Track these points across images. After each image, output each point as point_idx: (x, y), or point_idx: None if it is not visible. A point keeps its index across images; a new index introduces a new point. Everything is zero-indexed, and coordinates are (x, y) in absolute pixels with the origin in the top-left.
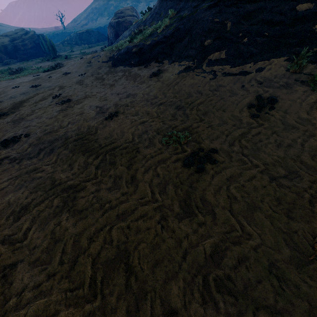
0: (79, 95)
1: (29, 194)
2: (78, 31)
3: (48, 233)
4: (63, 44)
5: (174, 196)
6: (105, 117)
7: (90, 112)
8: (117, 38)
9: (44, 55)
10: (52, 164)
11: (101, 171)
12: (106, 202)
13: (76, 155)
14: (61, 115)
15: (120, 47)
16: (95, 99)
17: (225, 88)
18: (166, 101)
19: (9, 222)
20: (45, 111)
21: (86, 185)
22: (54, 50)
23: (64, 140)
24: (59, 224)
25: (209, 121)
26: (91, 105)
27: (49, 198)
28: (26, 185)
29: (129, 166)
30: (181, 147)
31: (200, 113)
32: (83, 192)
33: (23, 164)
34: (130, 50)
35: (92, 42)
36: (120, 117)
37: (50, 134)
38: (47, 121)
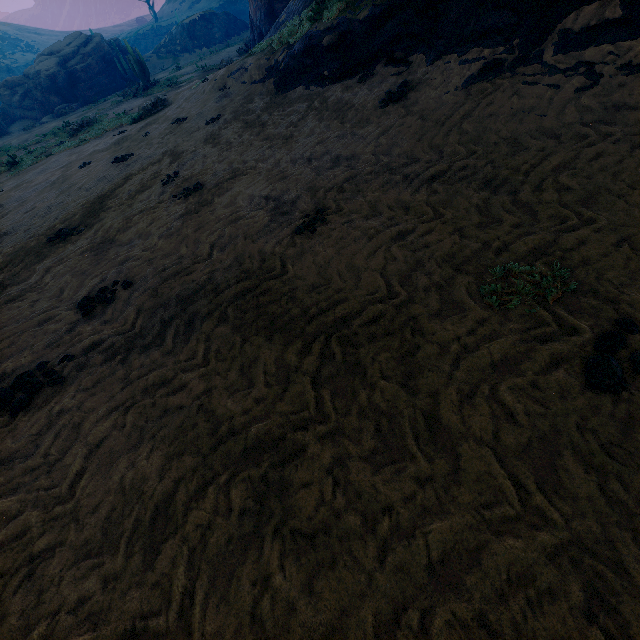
0: (219, 172)
1: (164, 462)
2: (184, 21)
3: (244, 620)
4: (159, 55)
5: (602, 509)
6: (297, 226)
7: (254, 214)
8: (272, 21)
9: (125, 86)
10: (200, 369)
11: (330, 395)
12: (377, 510)
13: (252, 341)
14: (189, 226)
15: (291, 40)
16: (257, 179)
17: (639, 114)
18: (448, 169)
19: (134, 562)
20: (154, 217)
21: (304, 444)
22: (144, 70)
23: (211, 296)
24: (263, 582)
25: (615, 223)
26: (252, 194)
27: (217, 482)
28: (152, 433)
29: (405, 380)
30: (551, 317)
31: (571, 197)
32: (300, 466)
33: (132, 365)
34: (316, 43)
35: (215, 41)
36: (333, 224)
37: (178, 281)
38: (162, 243)
